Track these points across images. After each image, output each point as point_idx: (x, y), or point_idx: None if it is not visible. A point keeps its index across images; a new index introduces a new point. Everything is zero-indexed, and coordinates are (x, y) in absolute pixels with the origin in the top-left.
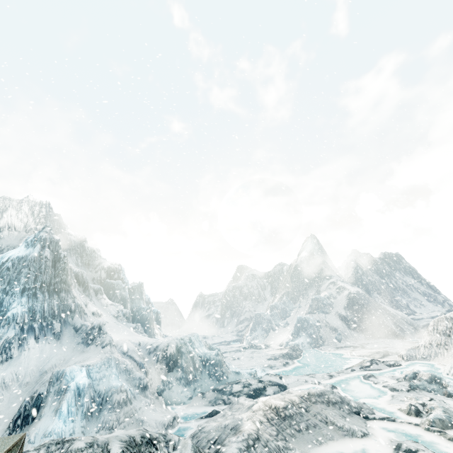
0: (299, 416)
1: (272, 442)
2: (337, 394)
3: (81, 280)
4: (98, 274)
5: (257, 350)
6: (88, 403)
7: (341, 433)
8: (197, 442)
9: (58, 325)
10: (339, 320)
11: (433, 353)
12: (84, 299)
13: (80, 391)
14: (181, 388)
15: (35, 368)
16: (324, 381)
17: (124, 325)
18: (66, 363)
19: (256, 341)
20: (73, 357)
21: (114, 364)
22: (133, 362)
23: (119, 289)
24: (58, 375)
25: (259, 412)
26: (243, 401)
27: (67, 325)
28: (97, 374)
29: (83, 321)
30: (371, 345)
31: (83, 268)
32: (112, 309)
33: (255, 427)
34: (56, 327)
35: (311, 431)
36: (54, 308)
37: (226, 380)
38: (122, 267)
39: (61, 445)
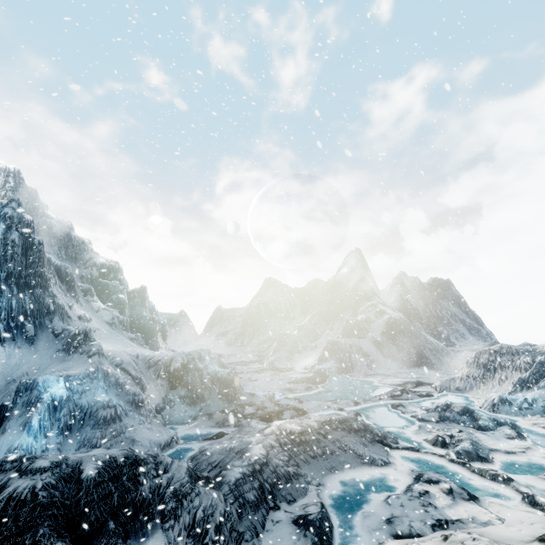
0: (316, 442)
1: (282, 468)
2: (361, 422)
3: (64, 276)
4: (88, 271)
5: (279, 372)
6: (67, 417)
7: (360, 461)
8: (196, 465)
9: (31, 327)
10: (374, 346)
11: (469, 386)
12: (68, 300)
13: (56, 404)
14: (185, 408)
15: (0, 375)
16: (348, 408)
17: (120, 335)
18: (42, 372)
19: (278, 363)
20: (51, 366)
21: (101, 377)
22: (127, 376)
23: (116, 292)
24: (27, 385)
25: (271, 436)
26: (254, 424)
27: (44, 328)
28: (79, 386)
29: (66, 325)
30: (404, 374)
31: (69, 262)
32: (105, 315)
33: (265, 451)
34: (29, 329)
35: (327, 458)
36: (26, 307)
37: (239, 401)
38: (120, 265)
39: (19, 463)
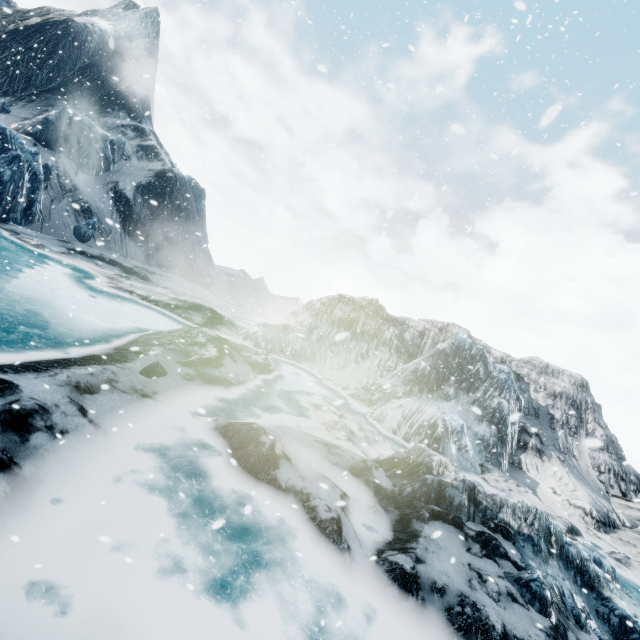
0: None
1: None
2: None
3: None
4: None
5: None
6: None
7: None
8: None
9: None
10: (110, 200)
11: (310, 351)
12: None
13: None
14: None
15: None
16: None
17: None
18: None
19: None
20: None
21: None
22: None
23: None
24: None
25: None
26: None
27: None
28: None
29: None
30: (160, 279)
31: None
32: None
33: None
34: None
35: None
36: None
37: None
38: None
39: None
